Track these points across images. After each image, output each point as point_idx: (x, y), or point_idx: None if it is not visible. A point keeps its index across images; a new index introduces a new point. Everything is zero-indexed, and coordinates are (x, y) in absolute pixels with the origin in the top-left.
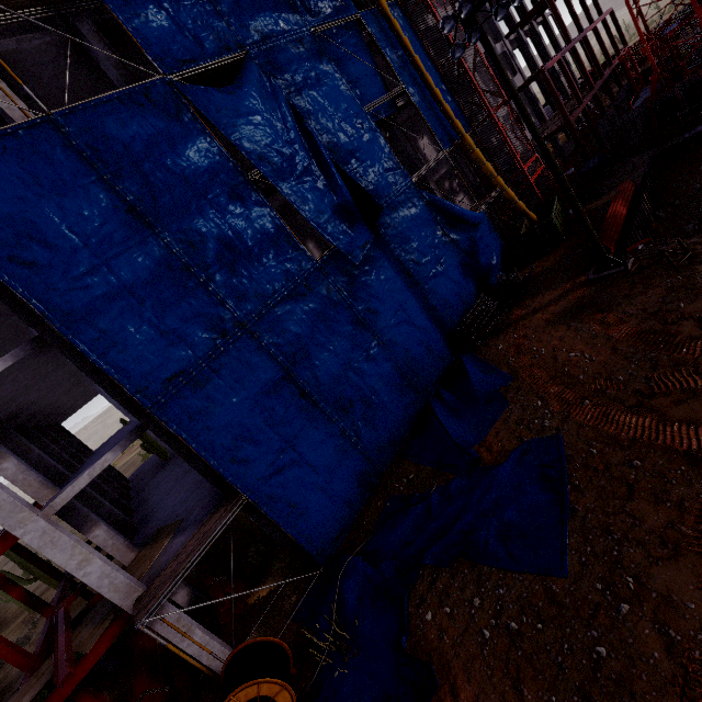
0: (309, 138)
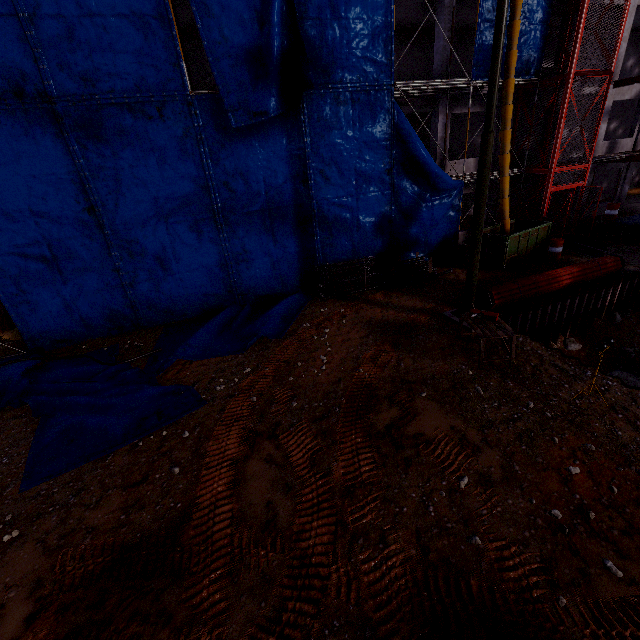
0: None
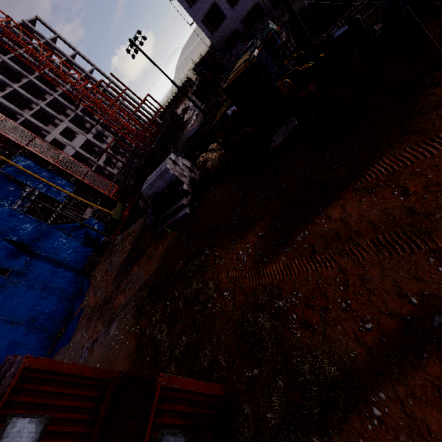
0: None
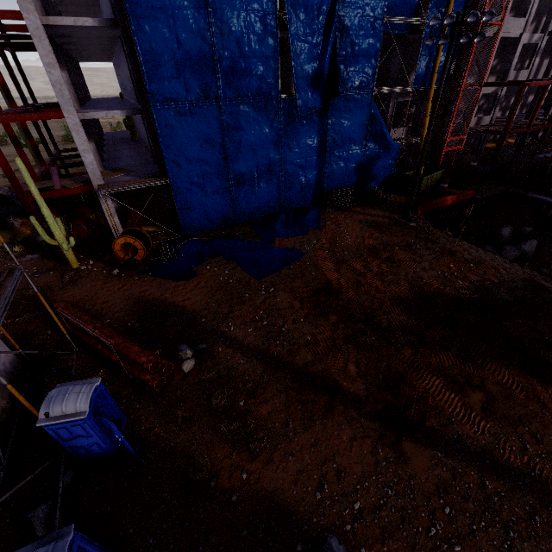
0: (332, 15)
